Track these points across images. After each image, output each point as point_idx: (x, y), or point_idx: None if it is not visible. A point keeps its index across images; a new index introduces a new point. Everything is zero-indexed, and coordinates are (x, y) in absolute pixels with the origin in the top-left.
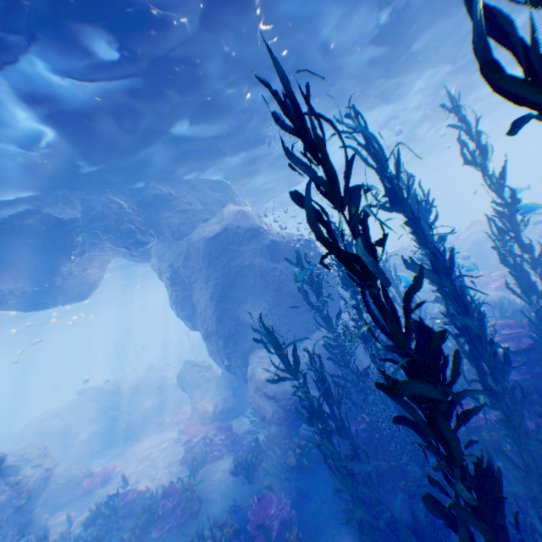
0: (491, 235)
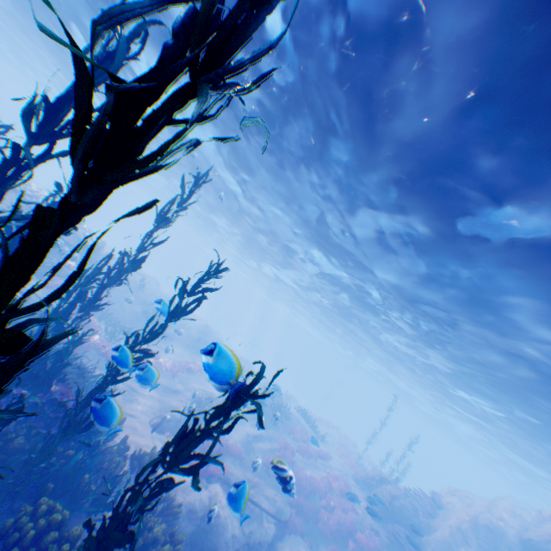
0: (98, 265)
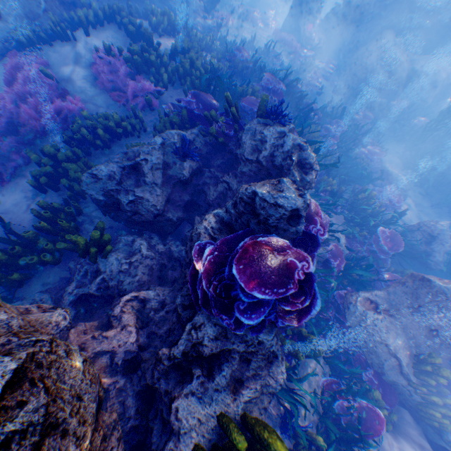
0: None
